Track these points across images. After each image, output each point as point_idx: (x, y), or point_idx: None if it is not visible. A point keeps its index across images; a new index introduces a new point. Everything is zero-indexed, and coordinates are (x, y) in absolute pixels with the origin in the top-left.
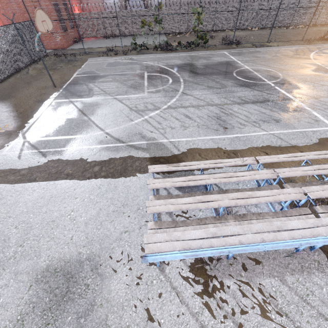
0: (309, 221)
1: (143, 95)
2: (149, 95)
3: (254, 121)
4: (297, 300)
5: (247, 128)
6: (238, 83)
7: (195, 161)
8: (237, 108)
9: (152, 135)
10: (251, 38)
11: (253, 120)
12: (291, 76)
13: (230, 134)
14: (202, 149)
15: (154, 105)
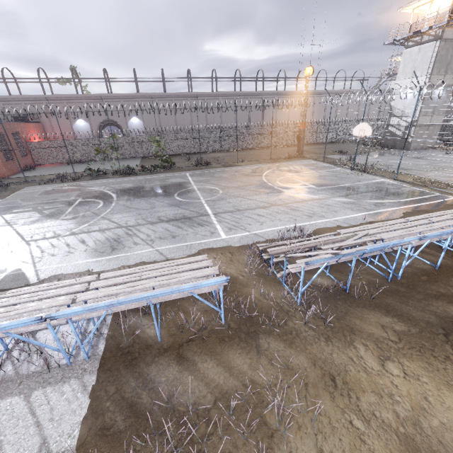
0: (21, 319)
1: (53, 223)
2: (60, 222)
3: (151, 239)
4: (25, 413)
5: (137, 247)
6: (170, 203)
7: (28, 287)
8: (146, 228)
9: (21, 266)
10: (227, 158)
11: (151, 238)
12: (229, 193)
13: (114, 255)
14: (67, 274)
15: (56, 233)
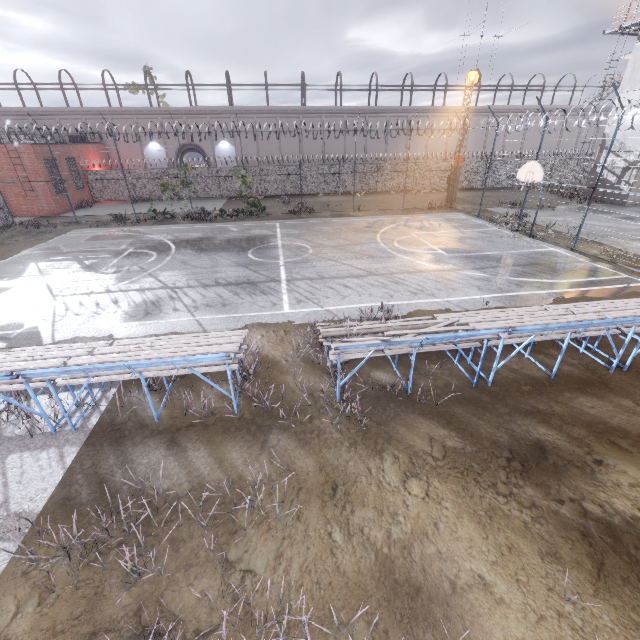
0: None
1: (90, 277)
2: (98, 276)
3: (196, 306)
4: None
5: (175, 314)
6: (238, 262)
7: (34, 346)
8: (195, 291)
9: (39, 323)
10: (342, 205)
11: (196, 305)
12: (321, 254)
13: (145, 321)
14: (85, 338)
15: (89, 289)
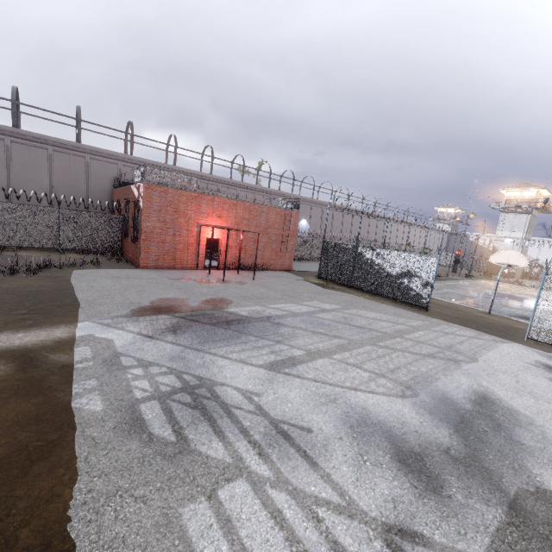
0: None
1: None
2: None
3: None
4: None
5: None
6: None
7: None
8: None
9: None
10: None
11: None
12: None
13: None
14: None
15: None
